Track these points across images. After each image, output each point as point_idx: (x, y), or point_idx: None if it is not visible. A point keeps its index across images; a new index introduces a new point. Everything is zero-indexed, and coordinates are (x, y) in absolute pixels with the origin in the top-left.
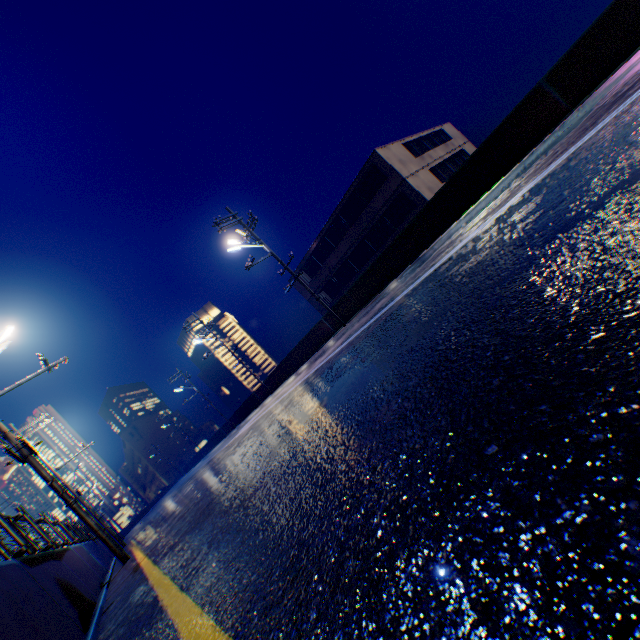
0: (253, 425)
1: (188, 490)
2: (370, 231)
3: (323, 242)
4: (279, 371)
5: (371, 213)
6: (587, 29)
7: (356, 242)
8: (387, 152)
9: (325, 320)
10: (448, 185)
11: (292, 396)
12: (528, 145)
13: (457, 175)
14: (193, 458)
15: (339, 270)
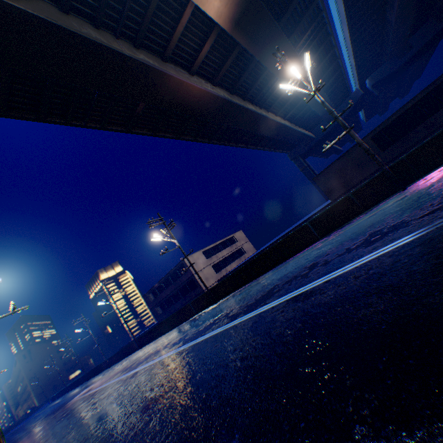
0: (72, 404)
1: (35, 431)
2: (181, 287)
3: (162, 283)
4: (115, 356)
5: (181, 281)
6: (196, 297)
7: (174, 290)
8: (191, 258)
9: (135, 342)
10: (172, 316)
11: (78, 404)
12: (189, 316)
13: (174, 314)
14: (60, 391)
15: (167, 299)
